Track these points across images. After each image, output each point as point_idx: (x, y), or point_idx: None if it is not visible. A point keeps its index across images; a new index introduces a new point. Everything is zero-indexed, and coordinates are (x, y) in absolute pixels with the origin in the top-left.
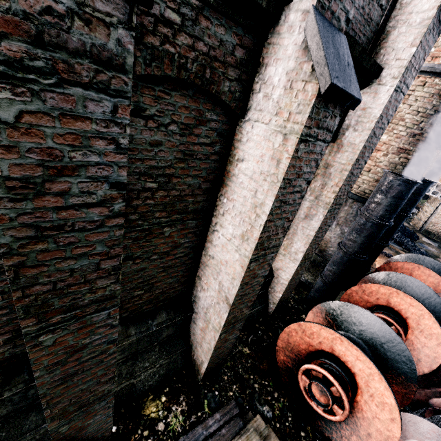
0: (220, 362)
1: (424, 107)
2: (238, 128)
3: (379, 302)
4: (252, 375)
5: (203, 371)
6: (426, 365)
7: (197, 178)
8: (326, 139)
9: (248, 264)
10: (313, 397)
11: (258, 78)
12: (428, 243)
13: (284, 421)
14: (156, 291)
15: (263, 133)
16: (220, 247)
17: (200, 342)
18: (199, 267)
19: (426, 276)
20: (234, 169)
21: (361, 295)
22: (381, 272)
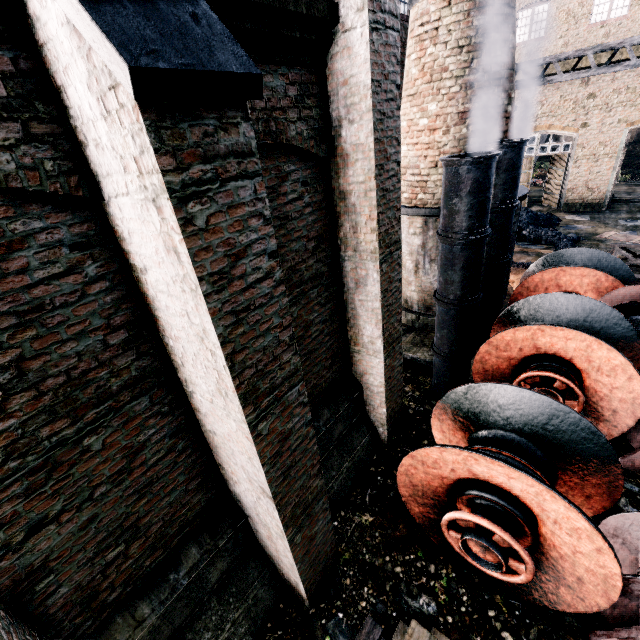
0: (328, 563)
1: (465, 37)
2: (109, 219)
3: (525, 353)
4: (387, 555)
5: (305, 595)
6: (627, 415)
7: (87, 335)
8: (250, 170)
9: (250, 432)
10: (477, 558)
11: (72, 118)
12: (576, 220)
13: (458, 606)
14: (151, 530)
15: (134, 212)
16: (211, 416)
17: (278, 557)
18: (212, 451)
19: (579, 279)
20: (148, 288)
21: (497, 355)
22: (512, 305)
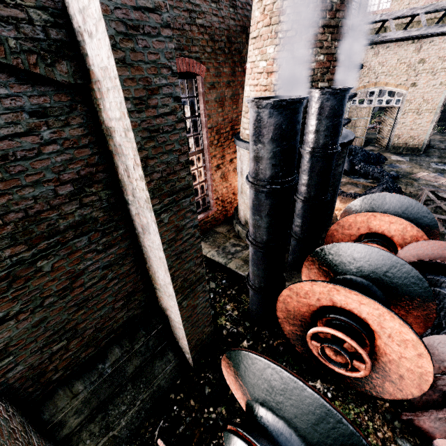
0: None
1: None
2: None
3: (323, 303)
4: None
5: None
6: (413, 384)
7: None
8: None
9: None
10: None
11: None
12: (399, 160)
13: None
14: None
15: None
16: None
17: None
18: None
19: (387, 224)
20: None
21: (298, 299)
22: (321, 248)
